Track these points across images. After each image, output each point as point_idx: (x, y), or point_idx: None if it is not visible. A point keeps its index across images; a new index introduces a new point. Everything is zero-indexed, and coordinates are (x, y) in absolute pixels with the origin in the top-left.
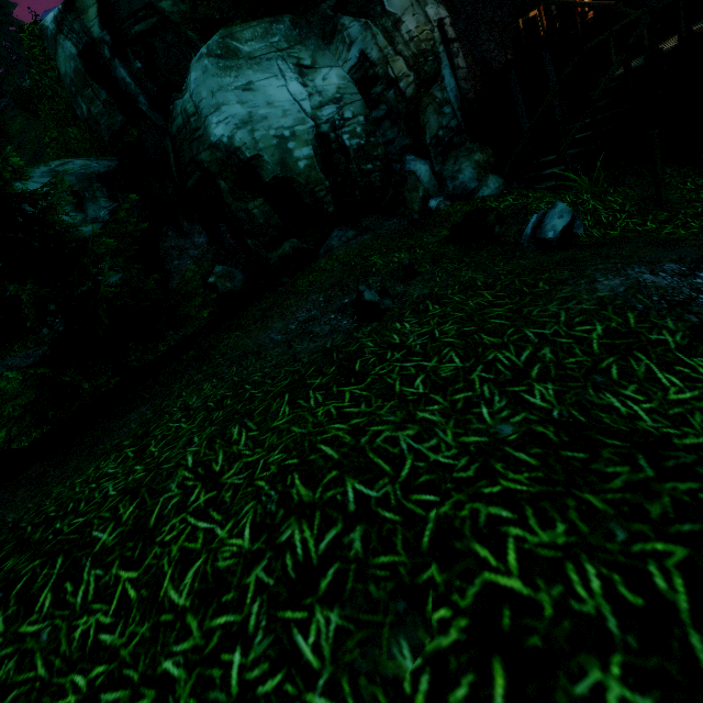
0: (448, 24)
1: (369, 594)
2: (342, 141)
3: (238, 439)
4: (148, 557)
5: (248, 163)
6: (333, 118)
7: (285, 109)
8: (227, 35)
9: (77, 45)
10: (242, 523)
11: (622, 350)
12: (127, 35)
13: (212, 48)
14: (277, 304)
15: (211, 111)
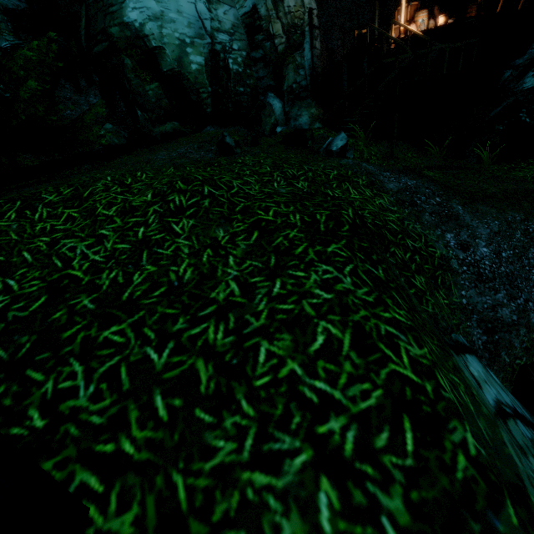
0: (315, 15)
1: (209, 217)
2: (227, 63)
3: (141, 176)
4: (85, 205)
5: (152, 50)
6: (224, 43)
7: (190, 21)
8: None
9: None
10: (146, 194)
11: (341, 180)
12: None
13: None
14: (162, 146)
15: None
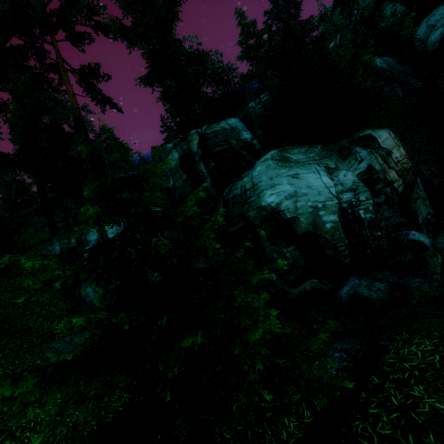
0: (407, 158)
1: None
2: (358, 214)
3: None
4: None
5: (287, 220)
6: (351, 199)
7: (319, 190)
8: (283, 151)
9: (181, 154)
10: None
11: None
12: (211, 151)
13: (274, 156)
14: None
15: (267, 187)
